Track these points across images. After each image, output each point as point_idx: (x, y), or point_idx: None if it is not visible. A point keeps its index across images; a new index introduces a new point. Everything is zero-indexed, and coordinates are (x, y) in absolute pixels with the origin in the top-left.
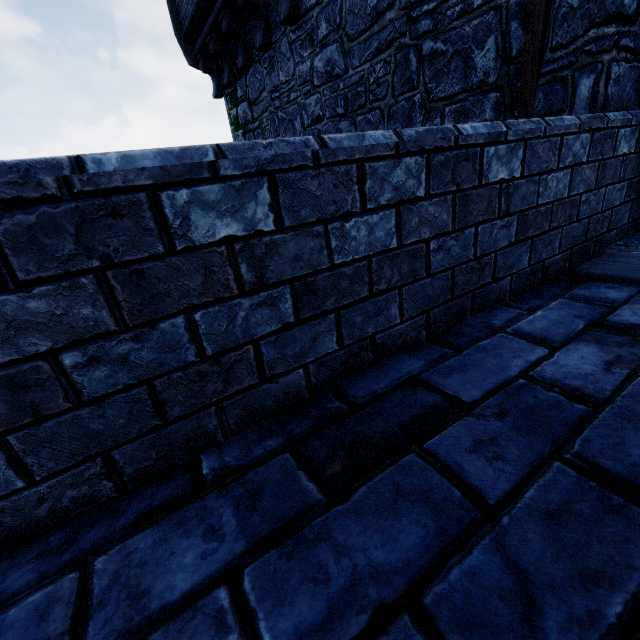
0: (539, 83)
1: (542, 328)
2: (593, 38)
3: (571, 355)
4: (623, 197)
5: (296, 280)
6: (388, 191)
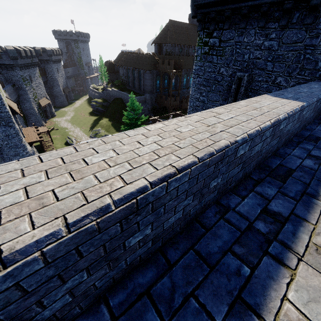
0: None
1: None
2: None
3: None
4: None
5: None
6: None
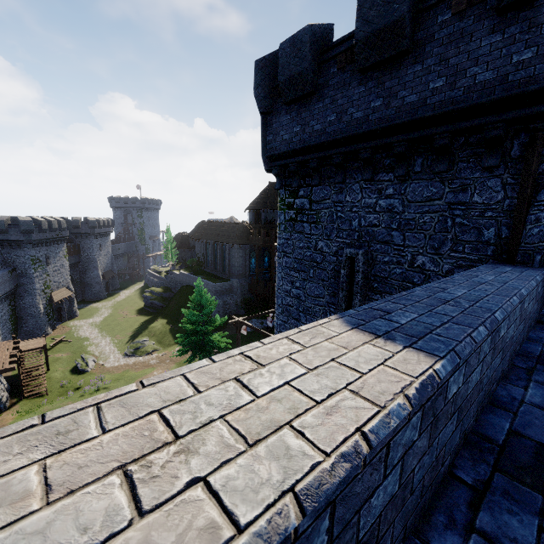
0: (519, 252)
1: None
2: (540, 245)
3: None
4: None
5: (524, 319)
6: (533, 296)
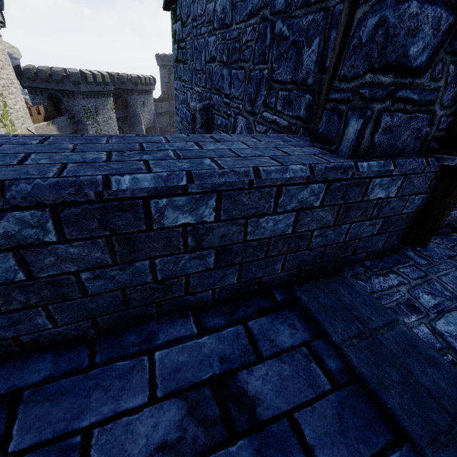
0: (326, 107)
1: (183, 362)
2: (368, 83)
3: (162, 412)
4: (377, 230)
5: None
6: None
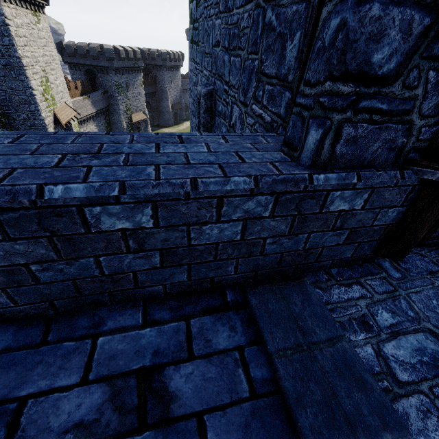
0: (293, 110)
1: (120, 350)
2: (328, 91)
3: (90, 393)
4: (343, 240)
5: None
6: None
